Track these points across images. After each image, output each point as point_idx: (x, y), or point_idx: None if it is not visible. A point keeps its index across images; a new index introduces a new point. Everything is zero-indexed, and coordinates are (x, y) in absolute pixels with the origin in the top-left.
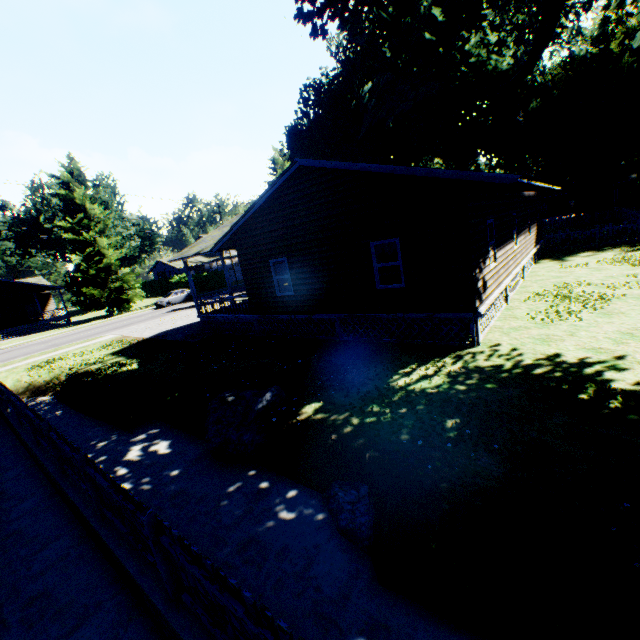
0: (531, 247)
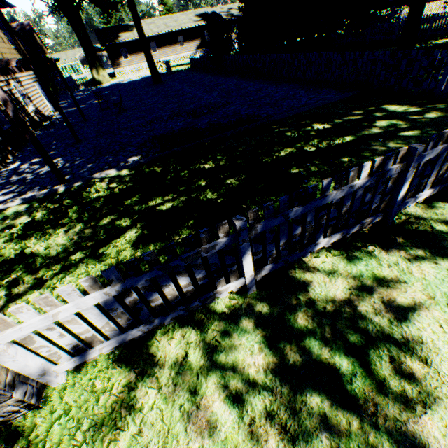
0: (188, 51)
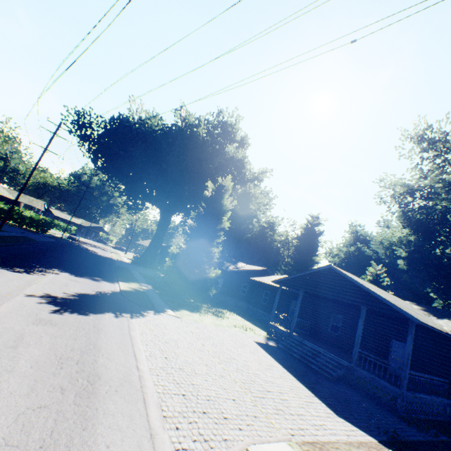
0: None
